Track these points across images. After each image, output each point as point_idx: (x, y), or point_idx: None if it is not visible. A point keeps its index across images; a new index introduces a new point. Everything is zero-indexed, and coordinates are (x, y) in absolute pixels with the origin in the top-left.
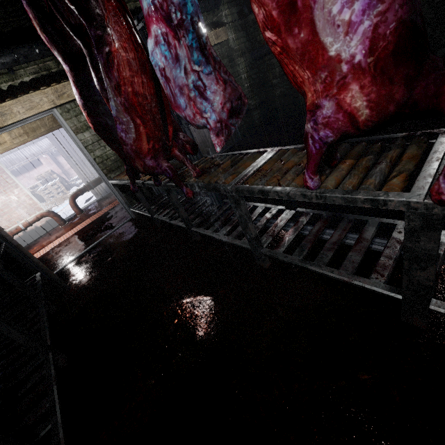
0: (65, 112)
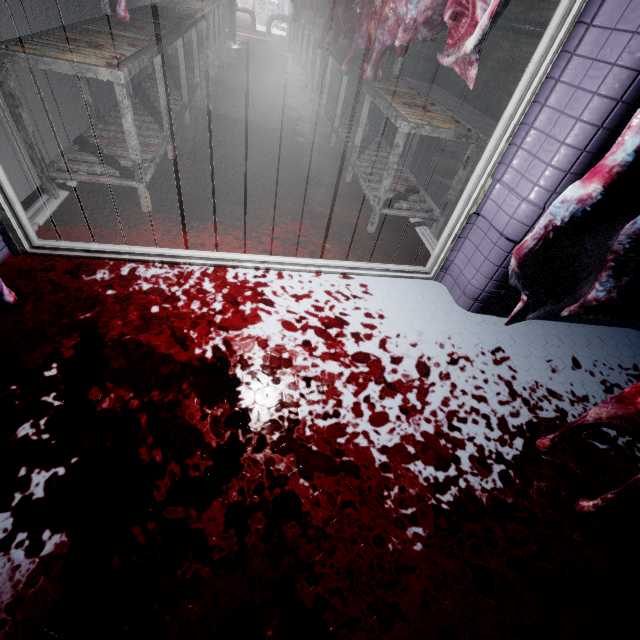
0: None
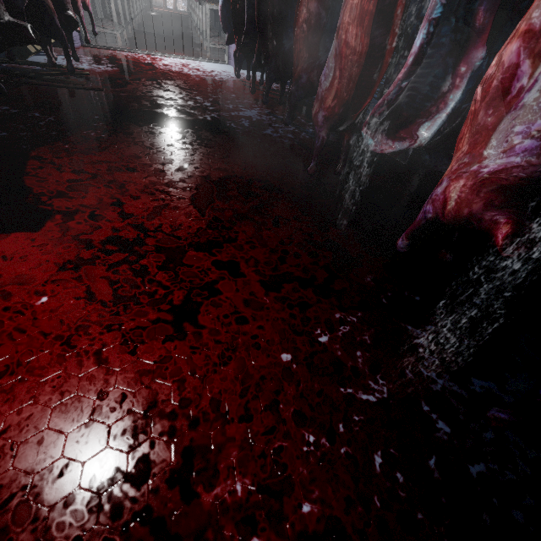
0: None
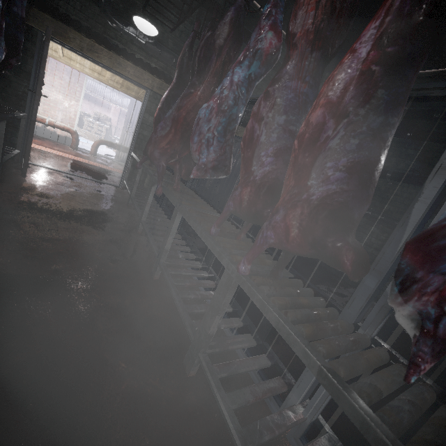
0: (153, 97)
